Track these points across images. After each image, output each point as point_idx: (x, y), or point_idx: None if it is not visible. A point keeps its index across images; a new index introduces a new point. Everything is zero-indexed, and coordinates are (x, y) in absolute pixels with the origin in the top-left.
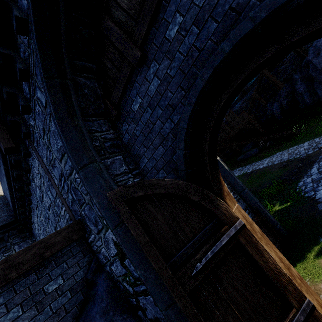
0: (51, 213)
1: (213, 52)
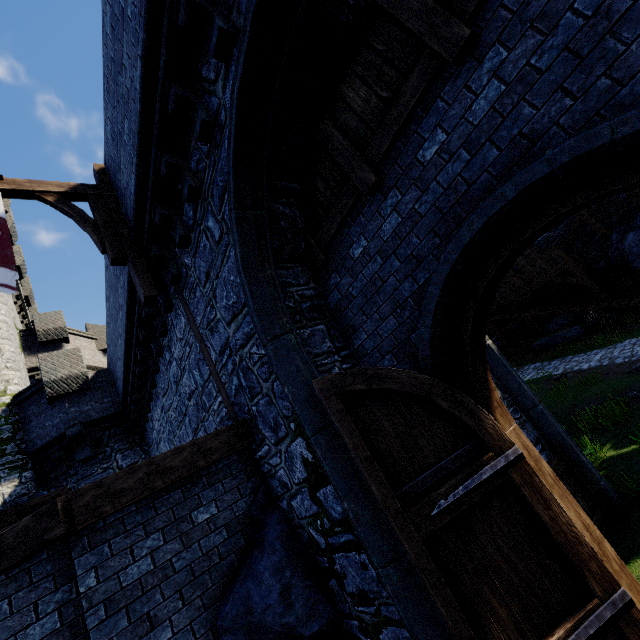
0: (193, 404)
1: (489, 189)
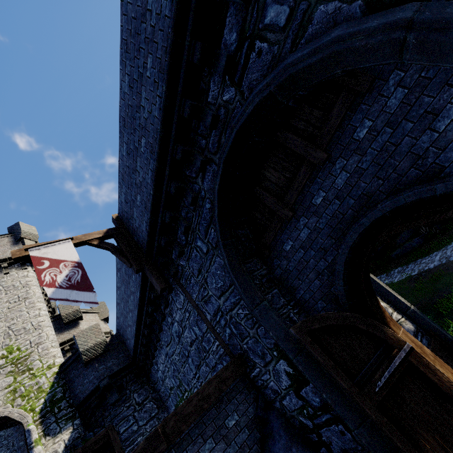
0: (194, 349)
1: (354, 217)
